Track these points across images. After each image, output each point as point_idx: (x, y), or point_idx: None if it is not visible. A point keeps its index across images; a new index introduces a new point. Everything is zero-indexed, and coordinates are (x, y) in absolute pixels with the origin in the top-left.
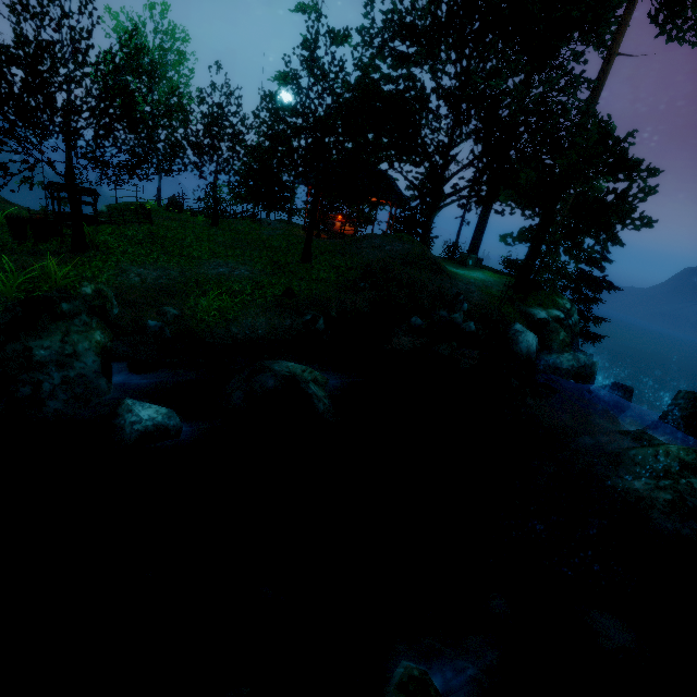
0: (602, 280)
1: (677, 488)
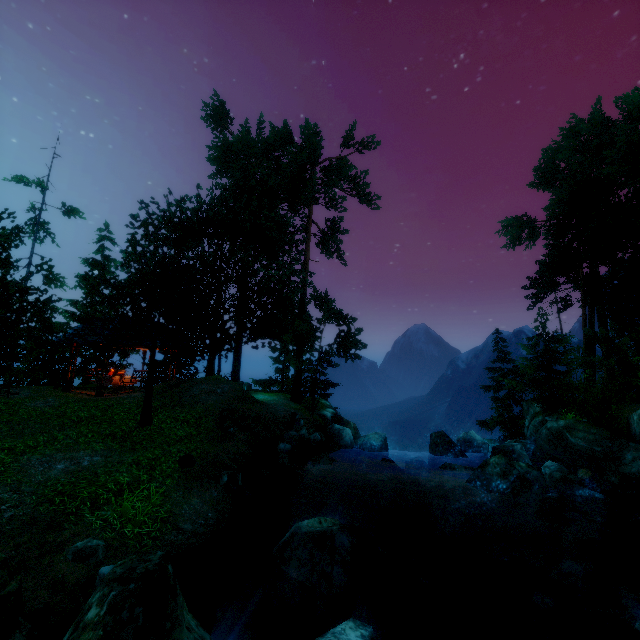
0: (326, 381)
1: (516, 477)
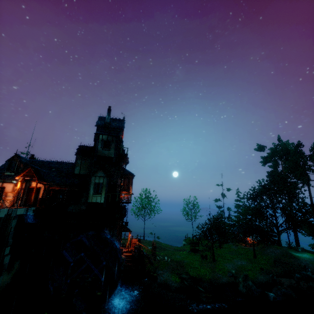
0: None
1: None
